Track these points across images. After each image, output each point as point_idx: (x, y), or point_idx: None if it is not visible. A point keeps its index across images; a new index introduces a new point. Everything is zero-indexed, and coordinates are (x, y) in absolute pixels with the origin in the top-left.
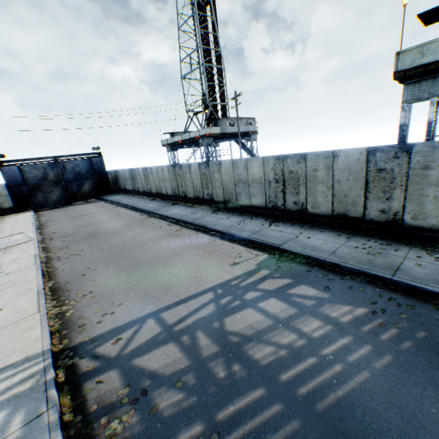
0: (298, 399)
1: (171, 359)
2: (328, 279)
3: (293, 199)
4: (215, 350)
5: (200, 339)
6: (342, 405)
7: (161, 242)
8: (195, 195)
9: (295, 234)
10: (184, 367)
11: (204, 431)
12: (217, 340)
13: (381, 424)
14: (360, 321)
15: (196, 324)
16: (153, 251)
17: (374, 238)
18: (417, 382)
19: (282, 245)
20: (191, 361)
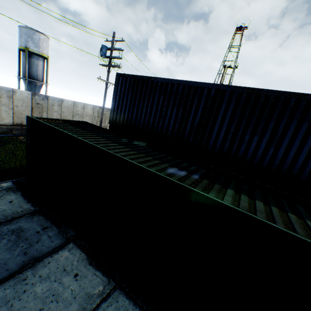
0: None
1: None
2: None
3: None
4: None
5: None
6: None
7: None
8: None
9: None
10: None
11: None
12: None
13: None
14: None
15: None
16: None
17: None
18: None
19: None
20: None
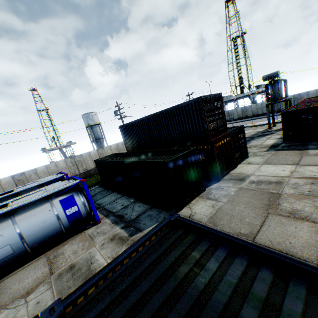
0: None
1: None
2: None
3: None
4: None
5: None
6: None
7: None
8: None
9: None
10: None
11: None
12: None
13: None
14: None
15: None
16: None
17: None
18: None
19: None
20: None
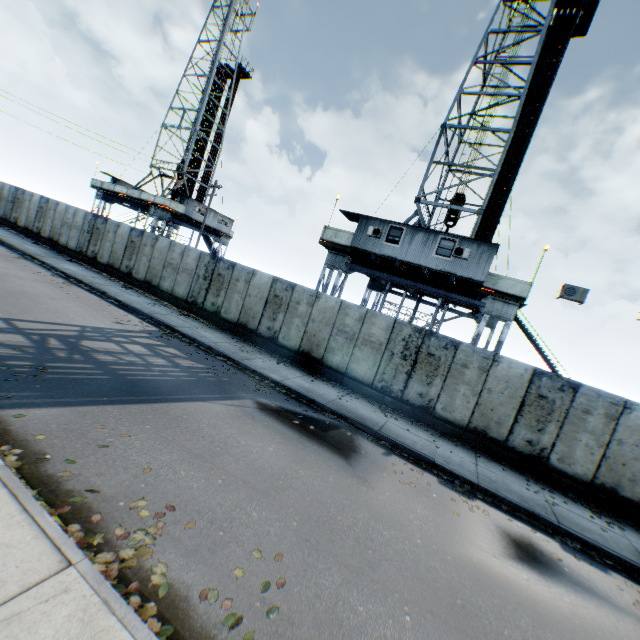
0: (117, 373)
1: (17, 340)
2: (196, 352)
3: (212, 300)
4: (64, 348)
5: (52, 341)
6: (145, 380)
7: (35, 283)
8: (110, 262)
9: (198, 327)
10: (29, 346)
11: (34, 365)
12: (69, 345)
13: (161, 387)
14: (195, 368)
15: (53, 335)
16: (20, 286)
17: (256, 347)
18: (200, 386)
19: (178, 327)
20: (37, 345)
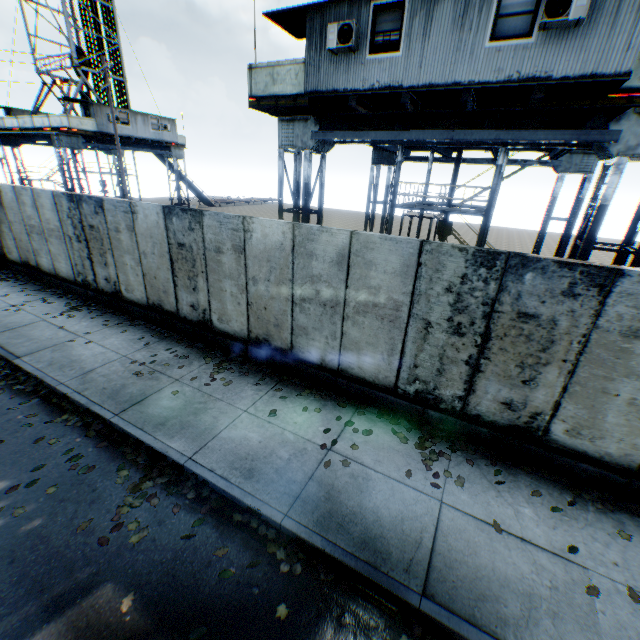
0: None
1: None
2: (26, 424)
3: (104, 274)
4: None
5: None
6: None
7: None
8: None
9: (80, 334)
10: None
11: None
12: None
13: None
14: None
15: None
16: None
17: (184, 345)
18: None
19: (23, 358)
20: None
